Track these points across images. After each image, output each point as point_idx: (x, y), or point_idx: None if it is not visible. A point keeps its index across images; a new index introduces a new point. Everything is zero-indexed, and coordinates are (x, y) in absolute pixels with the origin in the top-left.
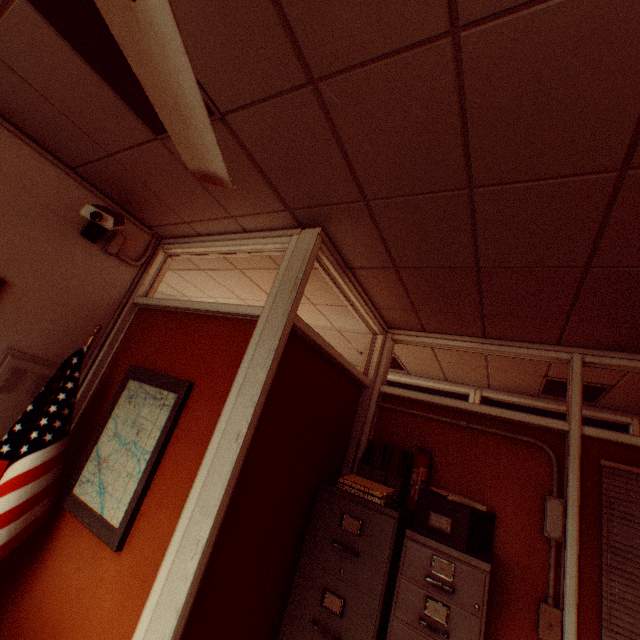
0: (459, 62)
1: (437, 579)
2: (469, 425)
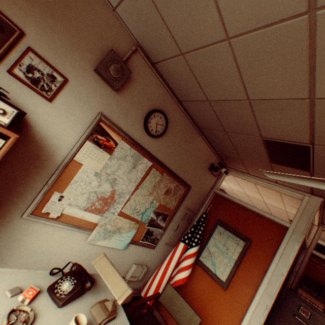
0: None
1: None
2: None
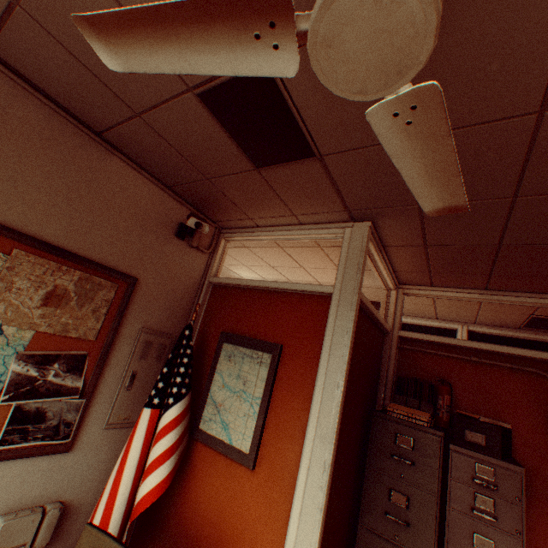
0: (537, 127)
1: (481, 480)
2: (479, 360)
